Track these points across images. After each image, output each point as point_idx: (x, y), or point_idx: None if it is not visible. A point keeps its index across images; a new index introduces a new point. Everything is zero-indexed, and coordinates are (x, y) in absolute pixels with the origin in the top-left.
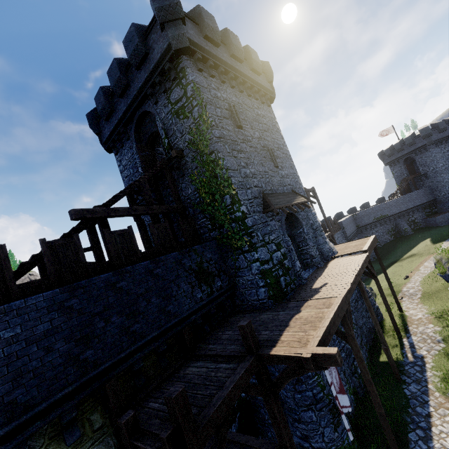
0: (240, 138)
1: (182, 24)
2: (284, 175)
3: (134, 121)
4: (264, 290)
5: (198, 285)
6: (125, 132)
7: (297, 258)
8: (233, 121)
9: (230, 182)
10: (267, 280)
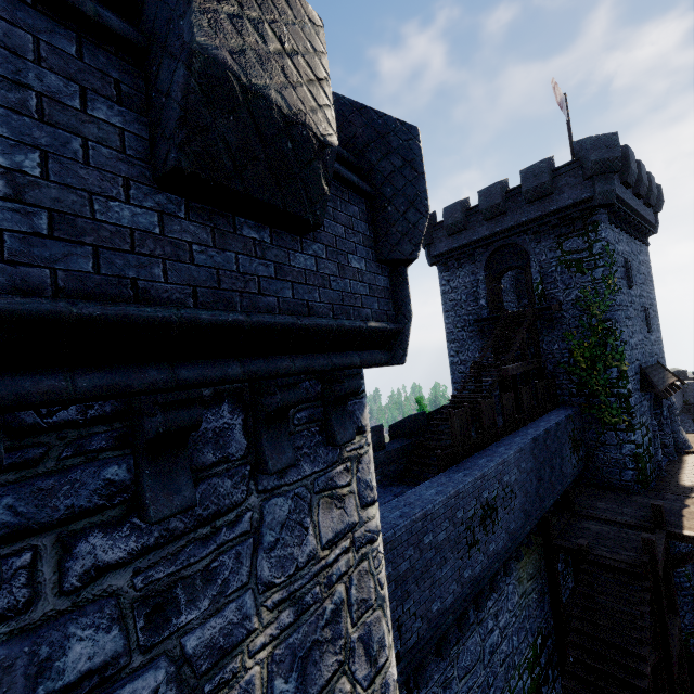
0: (629, 301)
1: (613, 179)
2: (653, 341)
3: (491, 247)
4: (633, 473)
5: (572, 452)
6: (471, 255)
7: (660, 446)
8: (626, 280)
9: (624, 357)
10: (639, 465)
